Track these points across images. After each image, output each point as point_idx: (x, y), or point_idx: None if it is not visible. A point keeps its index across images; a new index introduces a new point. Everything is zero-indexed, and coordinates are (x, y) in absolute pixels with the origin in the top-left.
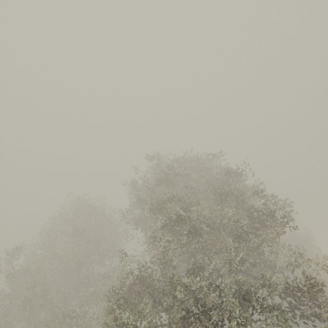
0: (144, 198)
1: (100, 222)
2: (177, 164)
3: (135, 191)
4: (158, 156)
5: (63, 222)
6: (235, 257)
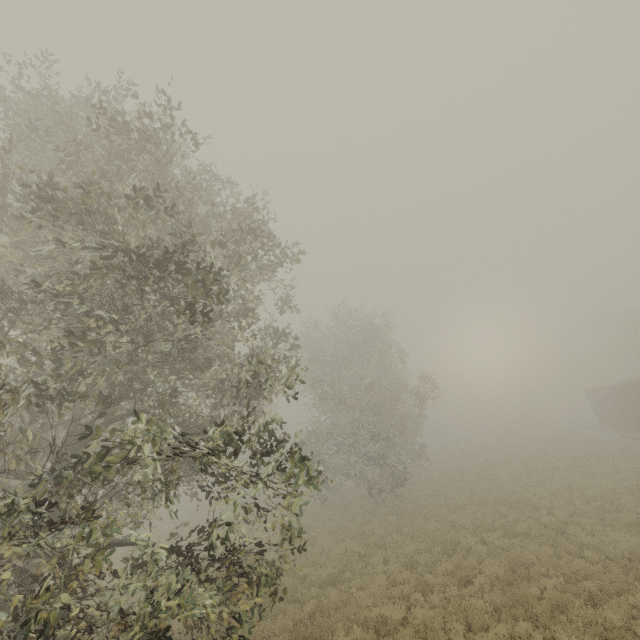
0: None
1: None
2: None
3: None
4: None
5: None
6: (46, 388)
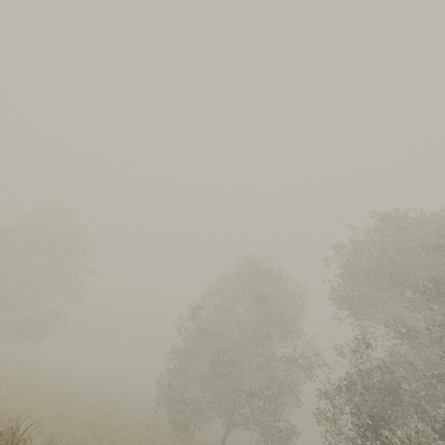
0: (377, 273)
1: (280, 291)
2: (436, 227)
3: (357, 262)
4: (395, 213)
5: (240, 284)
6: None
